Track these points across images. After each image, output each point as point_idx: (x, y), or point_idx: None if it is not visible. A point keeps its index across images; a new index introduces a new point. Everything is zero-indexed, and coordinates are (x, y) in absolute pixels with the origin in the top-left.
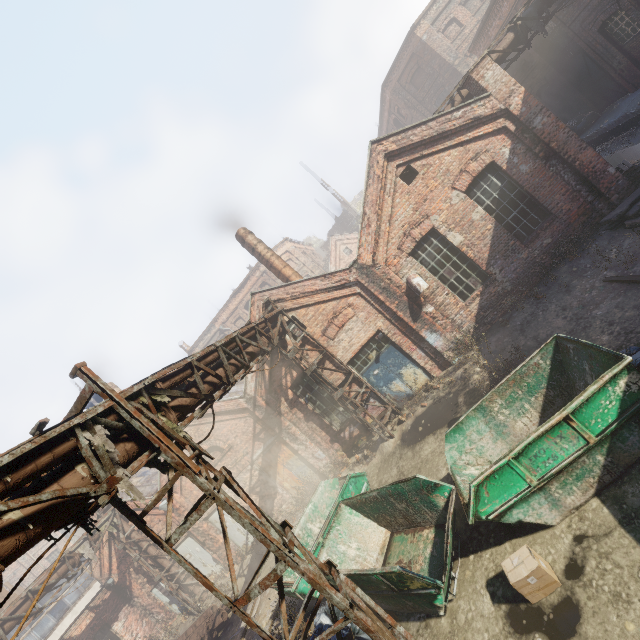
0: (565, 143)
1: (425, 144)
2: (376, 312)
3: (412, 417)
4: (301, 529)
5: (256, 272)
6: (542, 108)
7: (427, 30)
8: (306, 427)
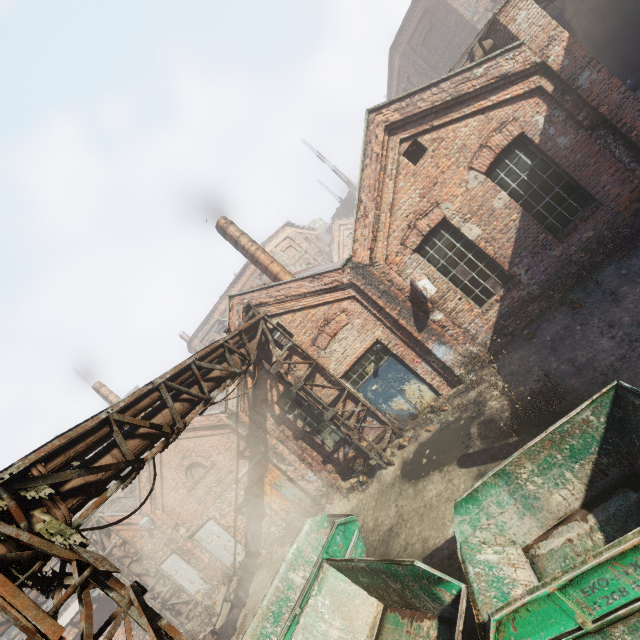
0: (619, 107)
1: (436, 112)
2: (374, 319)
3: (415, 443)
4: (281, 580)
5: None
6: (591, 60)
7: None
8: (295, 446)
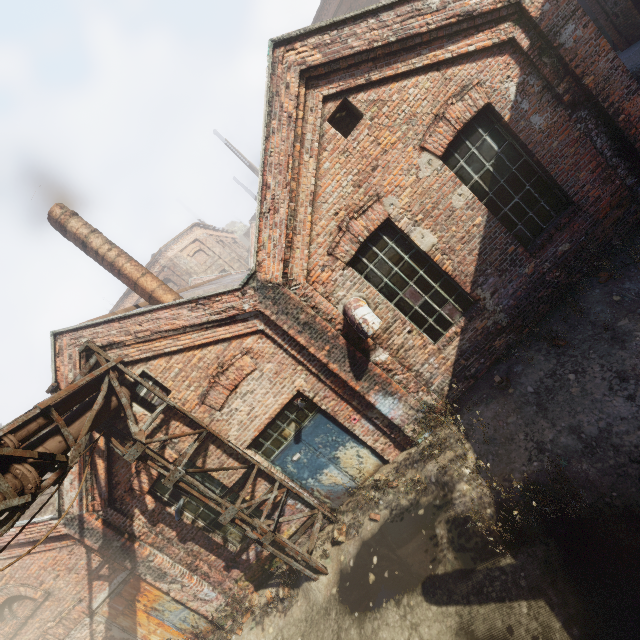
0: (607, 79)
1: (375, 59)
2: (293, 362)
3: (356, 539)
4: None
5: (155, 266)
6: (576, 8)
7: None
8: (181, 552)
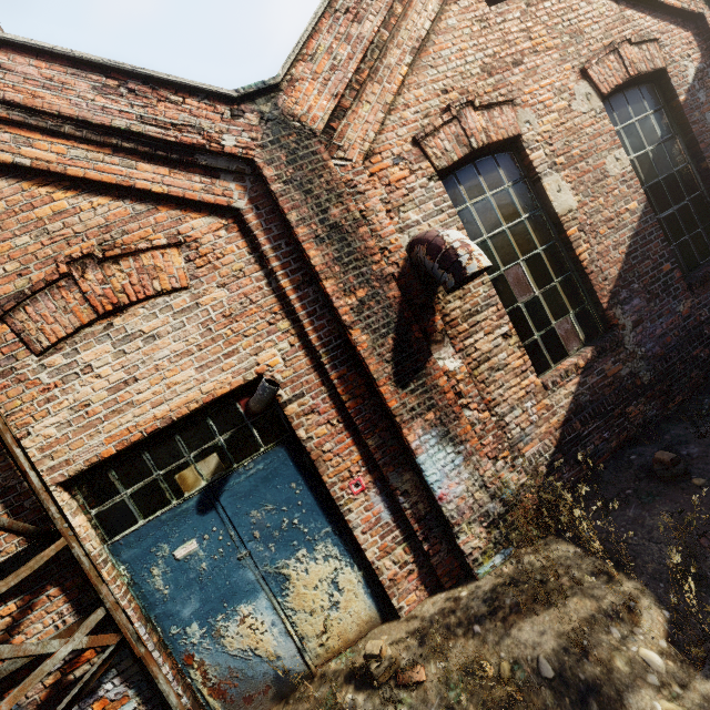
0: None
1: None
2: (276, 307)
3: None
4: None
5: None
6: None
7: None
8: None
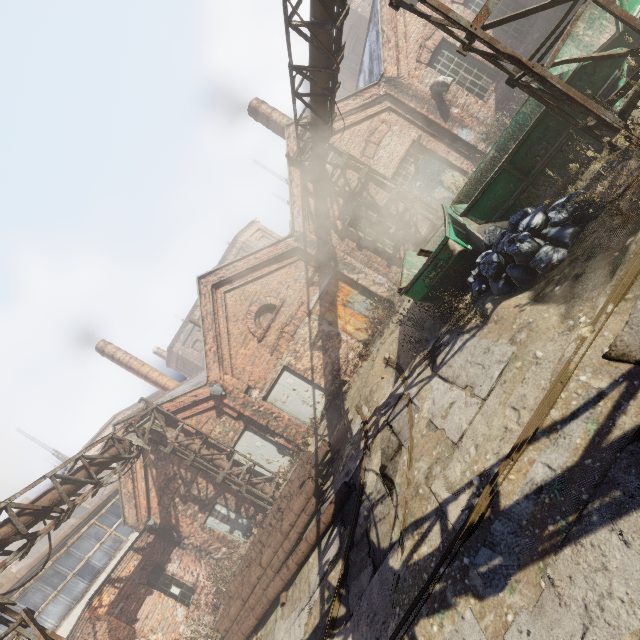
0: None
1: None
2: (408, 124)
3: None
4: (408, 271)
5: (232, 250)
6: None
7: (360, 4)
8: (361, 255)
